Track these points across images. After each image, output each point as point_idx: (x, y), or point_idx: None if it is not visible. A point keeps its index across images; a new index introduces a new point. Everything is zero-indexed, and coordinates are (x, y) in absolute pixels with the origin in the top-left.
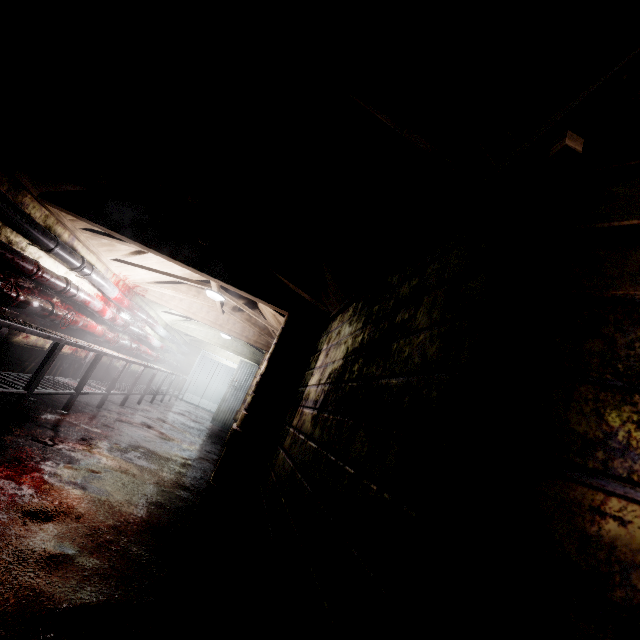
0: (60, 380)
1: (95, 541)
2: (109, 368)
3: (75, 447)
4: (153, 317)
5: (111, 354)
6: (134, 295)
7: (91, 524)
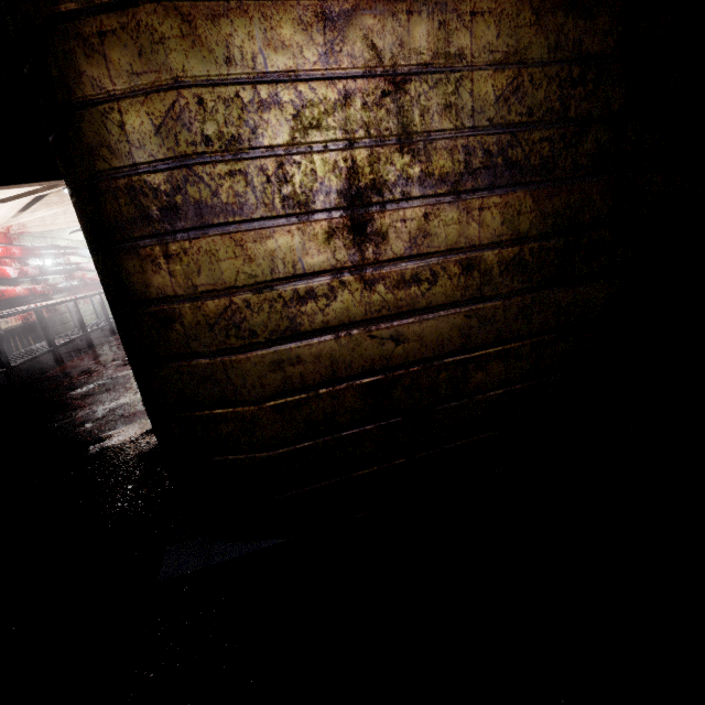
0: (35, 347)
1: (106, 412)
2: (73, 314)
3: (77, 380)
4: (64, 246)
5: (48, 304)
6: (19, 238)
7: (101, 407)
